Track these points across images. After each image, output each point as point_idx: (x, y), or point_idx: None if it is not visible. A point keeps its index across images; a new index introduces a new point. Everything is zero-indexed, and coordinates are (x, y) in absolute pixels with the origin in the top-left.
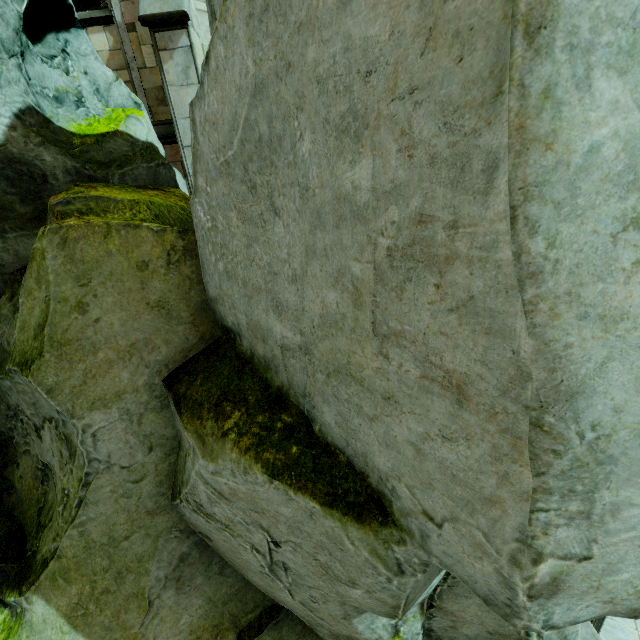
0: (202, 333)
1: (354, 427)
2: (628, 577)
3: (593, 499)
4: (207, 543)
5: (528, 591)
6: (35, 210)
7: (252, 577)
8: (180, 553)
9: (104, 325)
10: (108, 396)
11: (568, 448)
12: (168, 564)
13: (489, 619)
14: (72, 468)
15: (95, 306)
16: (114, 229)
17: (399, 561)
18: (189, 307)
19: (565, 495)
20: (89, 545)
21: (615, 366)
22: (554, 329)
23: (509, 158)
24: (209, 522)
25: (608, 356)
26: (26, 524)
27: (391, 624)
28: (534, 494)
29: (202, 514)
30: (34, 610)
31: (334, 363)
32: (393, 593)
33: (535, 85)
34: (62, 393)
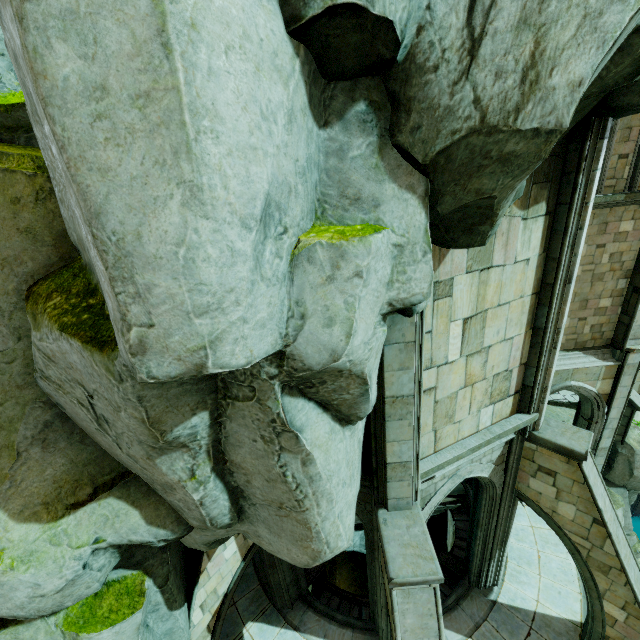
0: (62, 254)
1: None
2: (179, 339)
3: (136, 282)
4: (68, 416)
5: (130, 350)
6: None
7: (102, 443)
8: (44, 420)
9: None
10: None
11: (108, 248)
12: (34, 427)
13: (261, 466)
14: None
15: None
16: None
17: (120, 372)
18: (52, 234)
19: (124, 281)
20: None
21: (114, 197)
22: (79, 177)
23: (34, 84)
24: (49, 384)
25: (108, 192)
26: None
27: (188, 468)
28: (111, 283)
29: (44, 378)
30: None
31: None
32: (132, 405)
33: (30, 47)
34: None
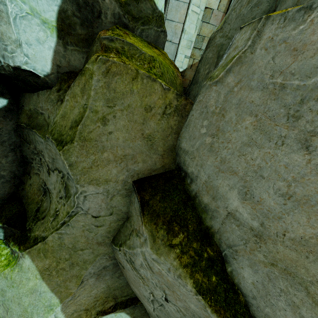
0: (164, 163)
1: (274, 303)
2: None
3: None
4: (118, 264)
5: None
6: (86, 34)
7: (134, 288)
8: (104, 265)
9: (113, 137)
10: (101, 179)
11: None
12: (97, 268)
13: None
14: (65, 204)
15: (112, 123)
16: (140, 76)
17: None
18: (164, 145)
19: None
20: (61, 244)
21: None
22: None
23: None
24: (133, 270)
25: None
26: (28, 211)
27: None
28: None
29: (131, 265)
30: (25, 261)
31: (289, 267)
32: None
33: None
34: (77, 168)
